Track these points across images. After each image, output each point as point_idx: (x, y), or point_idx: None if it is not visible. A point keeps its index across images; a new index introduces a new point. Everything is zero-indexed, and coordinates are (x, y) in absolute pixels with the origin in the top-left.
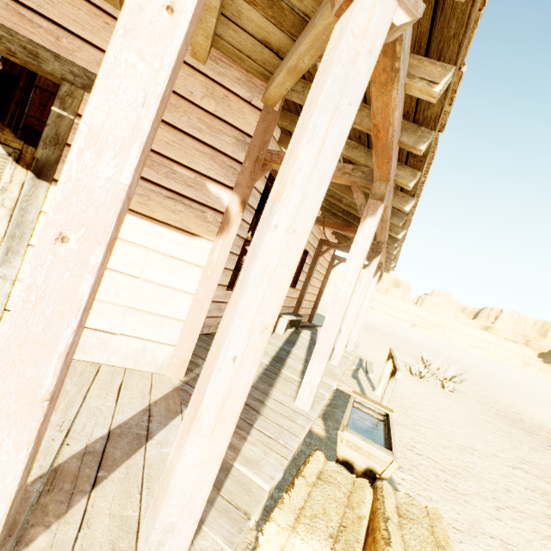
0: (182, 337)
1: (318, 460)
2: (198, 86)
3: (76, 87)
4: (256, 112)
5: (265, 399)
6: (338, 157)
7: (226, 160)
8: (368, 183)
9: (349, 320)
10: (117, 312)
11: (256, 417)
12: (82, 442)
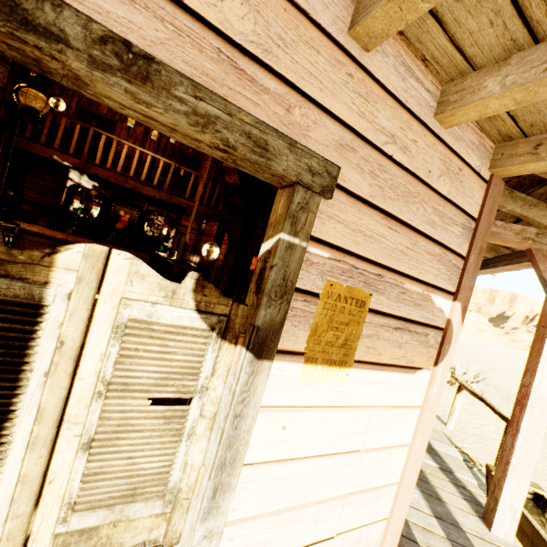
0: (397, 506)
1: None
2: (436, 160)
3: (311, 192)
4: (482, 185)
5: (470, 542)
6: None
7: (452, 258)
8: None
9: None
10: (335, 507)
11: None
12: None
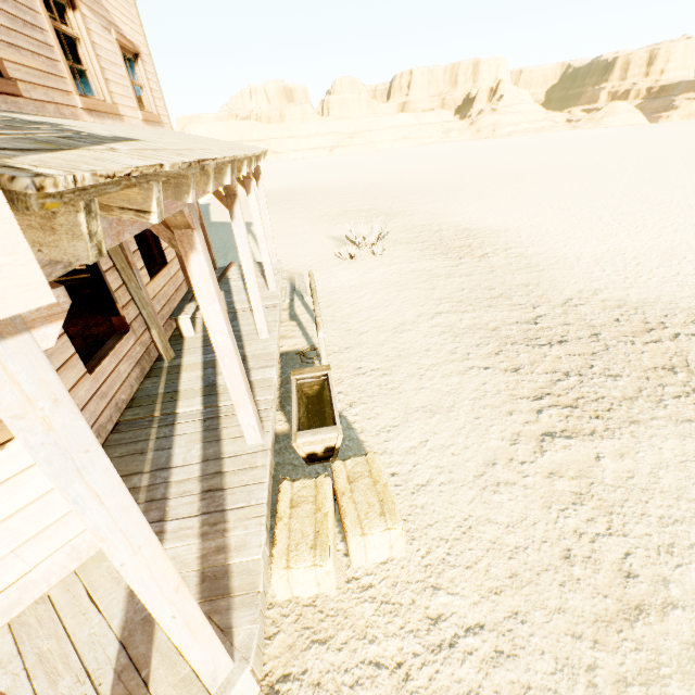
0: None
1: (286, 491)
2: None
3: None
4: None
5: (222, 466)
6: (122, 482)
7: None
8: None
9: (252, 290)
10: (7, 563)
11: (223, 497)
12: (109, 672)
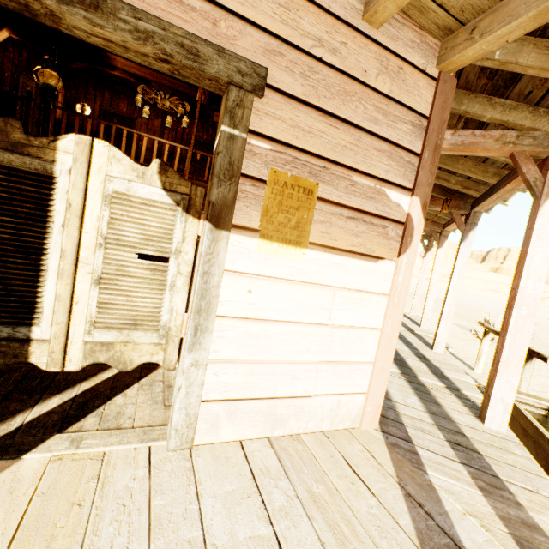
0: (373, 382)
1: None
2: (371, 60)
3: (244, 91)
4: (430, 83)
5: (459, 429)
6: None
7: (404, 155)
8: (543, 151)
9: (450, 303)
10: (309, 371)
11: (484, 461)
12: None
